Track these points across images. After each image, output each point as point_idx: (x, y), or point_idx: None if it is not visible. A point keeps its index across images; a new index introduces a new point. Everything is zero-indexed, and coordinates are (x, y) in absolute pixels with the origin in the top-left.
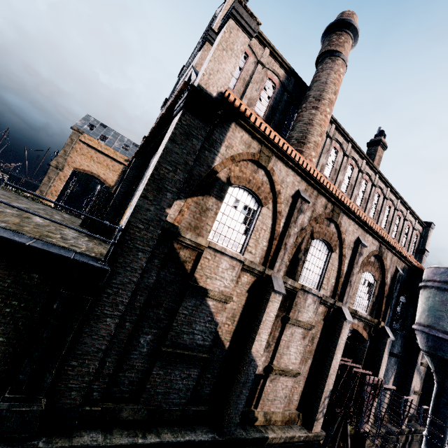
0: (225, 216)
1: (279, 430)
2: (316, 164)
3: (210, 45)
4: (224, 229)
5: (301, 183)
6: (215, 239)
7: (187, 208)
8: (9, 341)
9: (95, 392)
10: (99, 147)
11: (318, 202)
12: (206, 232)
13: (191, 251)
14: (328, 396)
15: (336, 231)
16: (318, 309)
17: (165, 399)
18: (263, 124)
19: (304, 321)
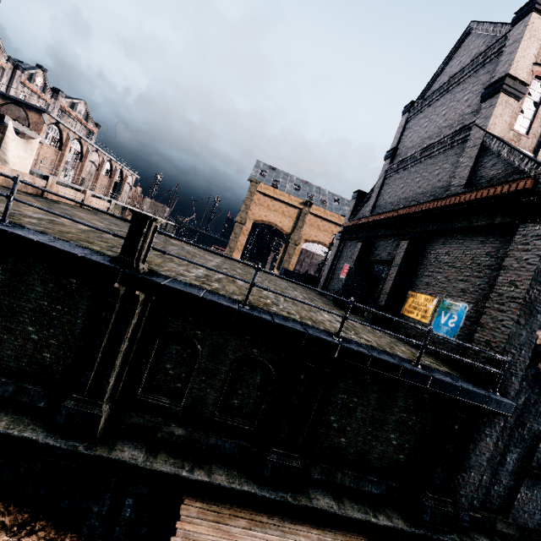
0: None
1: None
2: None
3: (504, 96)
4: None
5: None
6: None
7: None
8: (411, 447)
9: (475, 500)
10: (274, 194)
11: None
12: None
13: None
14: None
15: None
16: None
17: (530, 518)
18: None
19: None
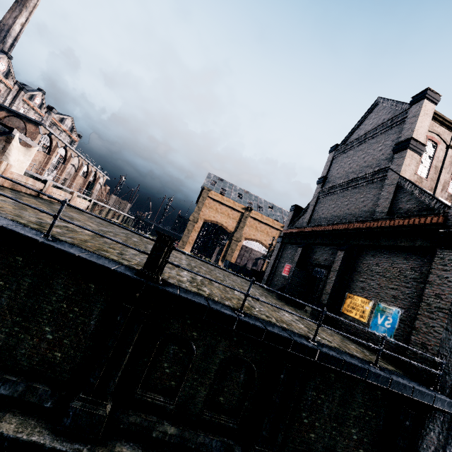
0: None
1: None
2: None
3: (410, 151)
4: None
5: None
6: None
7: None
8: (368, 442)
9: None
10: (222, 200)
11: None
12: None
13: None
14: None
15: None
16: None
17: None
18: None
19: None
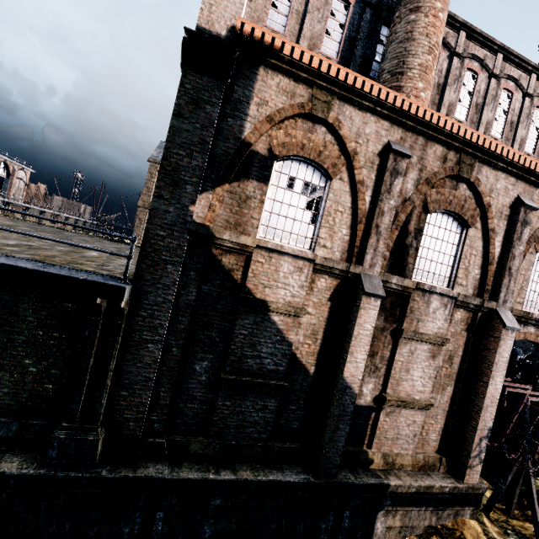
0: (277, 204)
1: (408, 476)
2: (439, 106)
3: None
4: (279, 222)
5: (391, 130)
6: (270, 237)
7: (218, 200)
8: (61, 373)
9: (156, 423)
10: None
11: (429, 154)
12: (253, 228)
13: (237, 256)
14: (486, 436)
15: (471, 194)
16: (453, 315)
17: (240, 433)
18: (306, 53)
19: (430, 334)
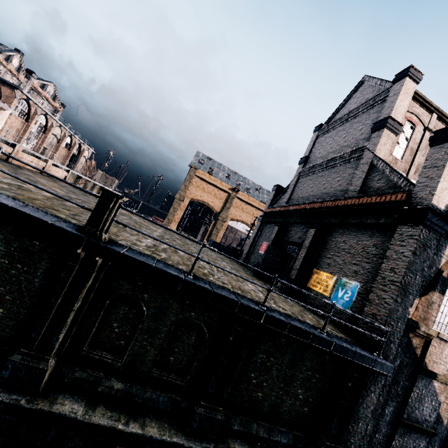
0: (442, 305)
1: None
2: None
3: (387, 131)
4: (441, 317)
5: None
6: (435, 326)
7: (421, 304)
8: (313, 401)
9: (361, 447)
10: (209, 179)
11: None
12: (431, 322)
13: (420, 339)
14: None
15: None
16: None
17: None
18: None
19: None
